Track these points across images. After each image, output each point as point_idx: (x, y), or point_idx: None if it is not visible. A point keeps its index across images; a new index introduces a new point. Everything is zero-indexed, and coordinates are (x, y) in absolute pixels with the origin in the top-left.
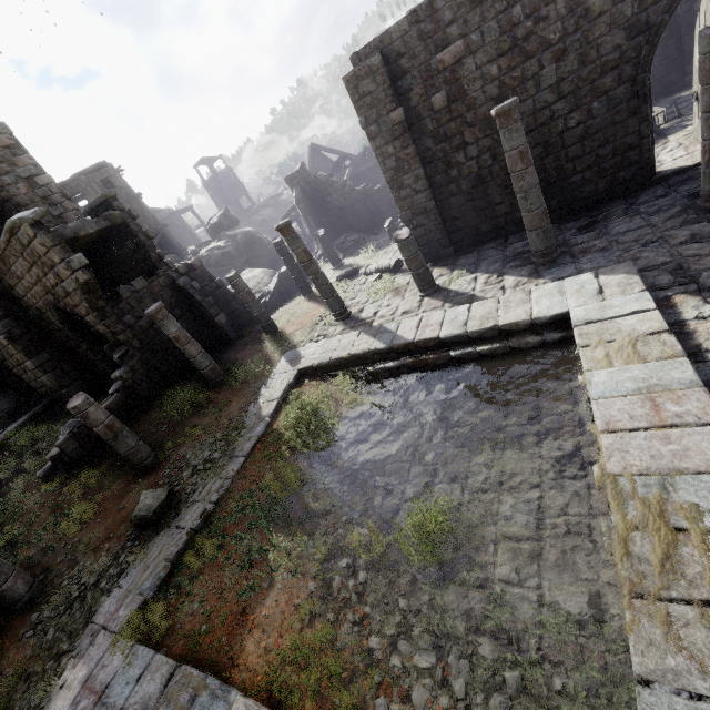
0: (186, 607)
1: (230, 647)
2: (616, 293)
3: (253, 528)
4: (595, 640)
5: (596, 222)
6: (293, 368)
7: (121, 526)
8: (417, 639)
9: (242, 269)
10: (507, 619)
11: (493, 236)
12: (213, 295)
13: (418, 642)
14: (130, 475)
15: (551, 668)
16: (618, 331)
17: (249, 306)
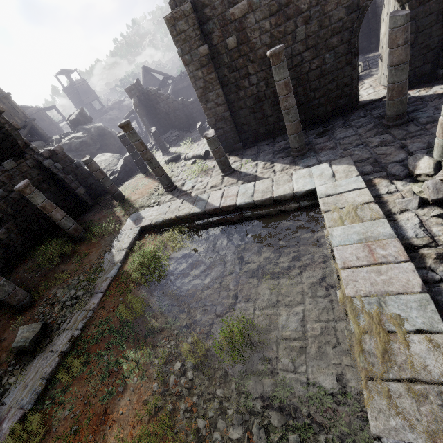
0: (59, 414)
1: (95, 442)
2: (342, 177)
3: (111, 346)
4: (343, 405)
5: (327, 130)
6: (136, 226)
7: (3, 354)
8: (231, 418)
9: (96, 153)
10: (289, 397)
11: (266, 137)
12: (73, 173)
13: (232, 421)
14: (10, 313)
15: (318, 428)
16: (346, 201)
17: (101, 182)
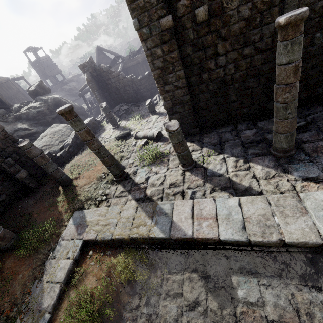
0: None
1: None
2: None
3: None
4: None
5: (309, 123)
6: (78, 237)
7: None
8: None
9: (52, 121)
10: None
11: (225, 122)
12: (16, 153)
13: None
14: None
15: None
16: None
17: (43, 167)
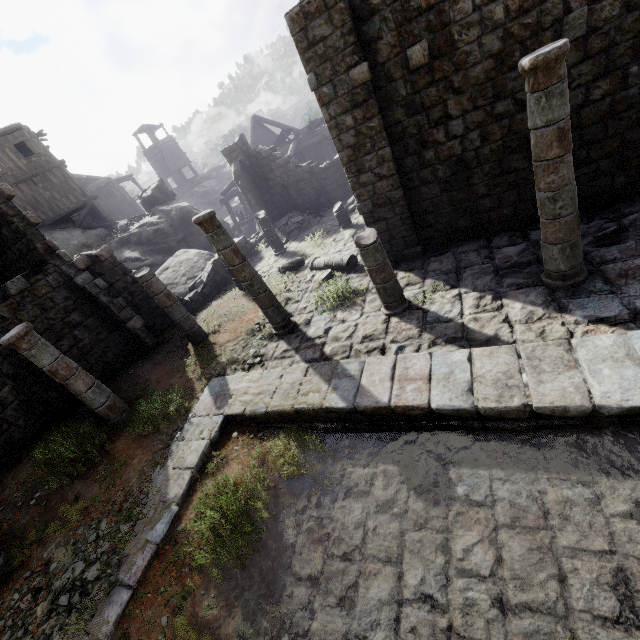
0: None
1: None
2: None
3: None
4: None
5: (623, 229)
6: (217, 412)
7: None
8: None
9: (177, 247)
10: None
11: (471, 235)
12: (127, 292)
13: None
14: None
15: None
16: None
17: (168, 311)
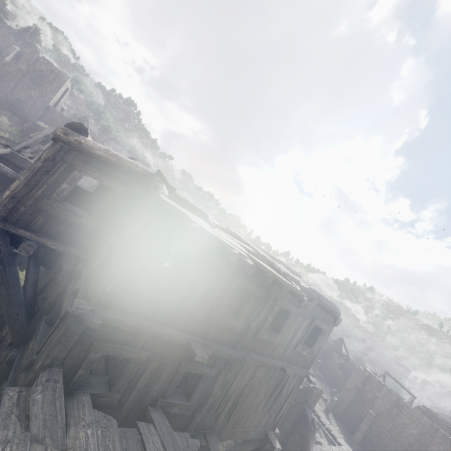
0: None
1: None
2: None
3: None
4: None
5: None
6: None
7: None
8: None
9: None
10: None
11: (350, 430)
12: None
13: None
14: None
15: None
16: None
17: None
